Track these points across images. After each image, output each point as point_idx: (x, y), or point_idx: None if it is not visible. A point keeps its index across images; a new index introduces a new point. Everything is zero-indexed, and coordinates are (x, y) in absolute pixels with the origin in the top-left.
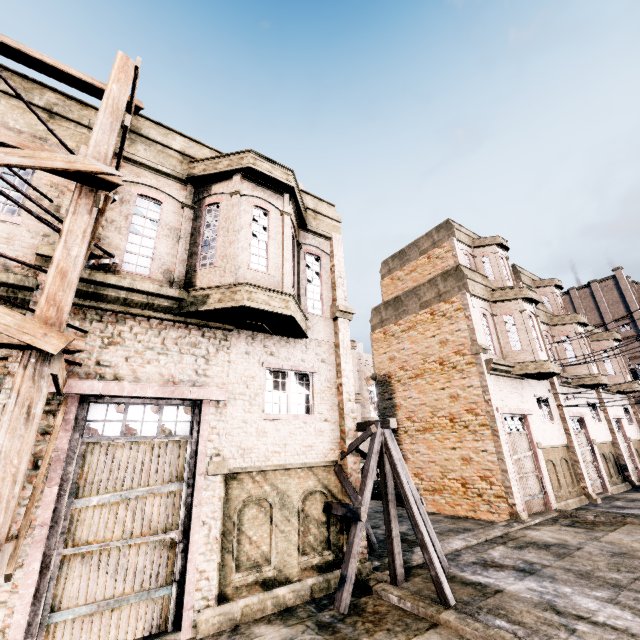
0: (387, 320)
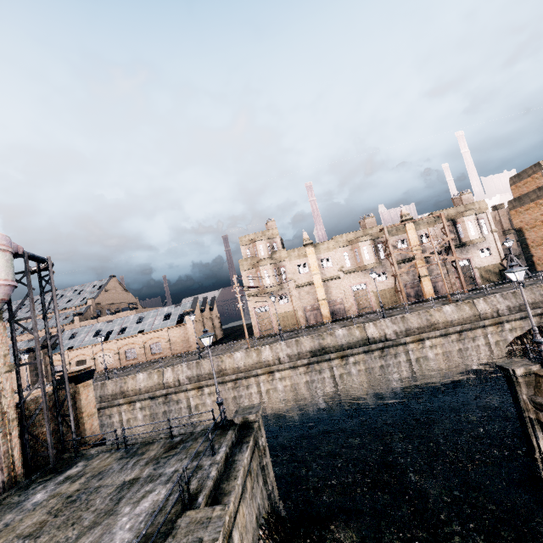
0: (516, 206)
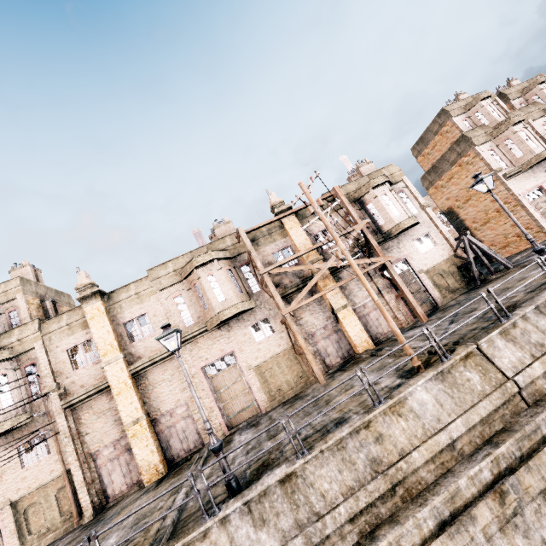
0: (433, 181)
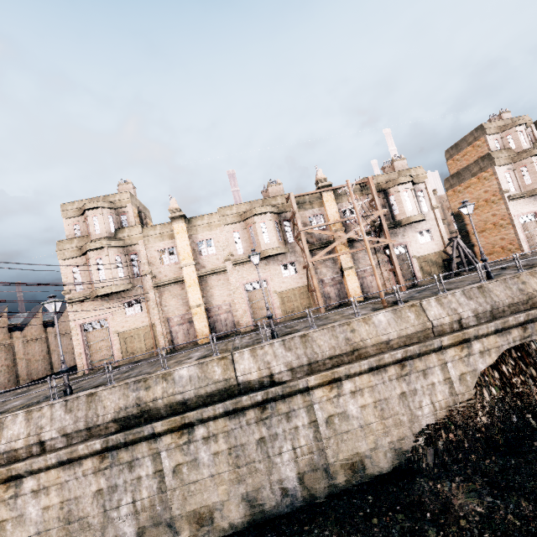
0: (454, 185)
